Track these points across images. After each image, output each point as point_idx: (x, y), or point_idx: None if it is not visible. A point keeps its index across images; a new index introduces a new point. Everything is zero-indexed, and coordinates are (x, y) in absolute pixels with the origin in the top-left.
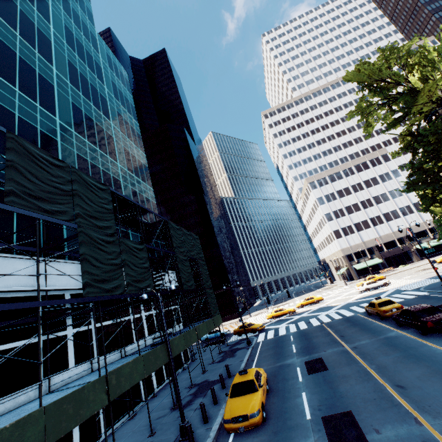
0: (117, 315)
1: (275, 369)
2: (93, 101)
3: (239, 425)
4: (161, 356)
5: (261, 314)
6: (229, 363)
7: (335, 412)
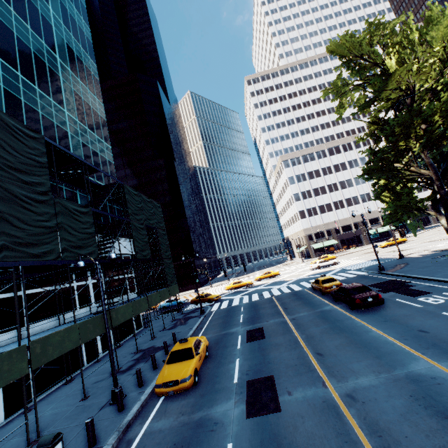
0: (57, 281)
1: (219, 336)
2: (31, 22)
3: (169, 390)
4: (102, 324)
5: (222, 285)
6: (179, 330)
7: (259, 377)
